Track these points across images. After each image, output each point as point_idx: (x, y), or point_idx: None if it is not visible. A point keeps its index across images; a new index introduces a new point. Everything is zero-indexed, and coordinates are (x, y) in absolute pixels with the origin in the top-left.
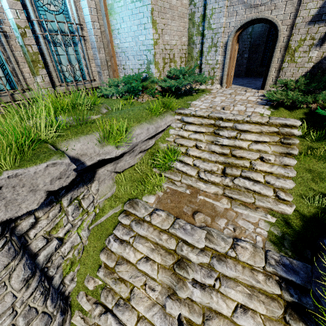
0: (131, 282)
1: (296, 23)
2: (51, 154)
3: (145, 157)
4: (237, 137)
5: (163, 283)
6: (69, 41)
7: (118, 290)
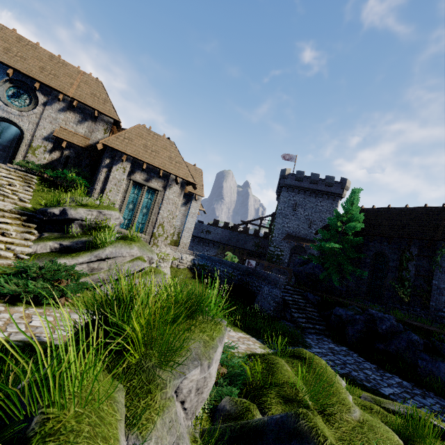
0: None
1: (36, 135)
2: None
3: None
4: None
5: None
6: None
7: None
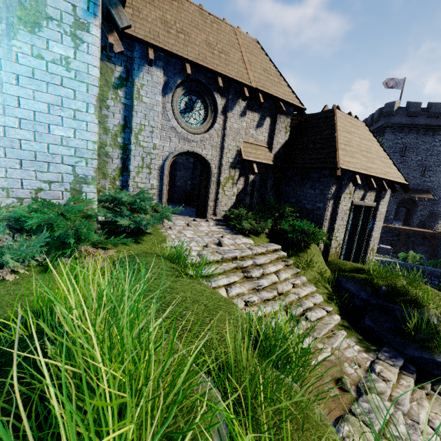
0: None
1: (222, 165)
2: None
3: None
4: (264, 273)
5: None
6: None
7: None
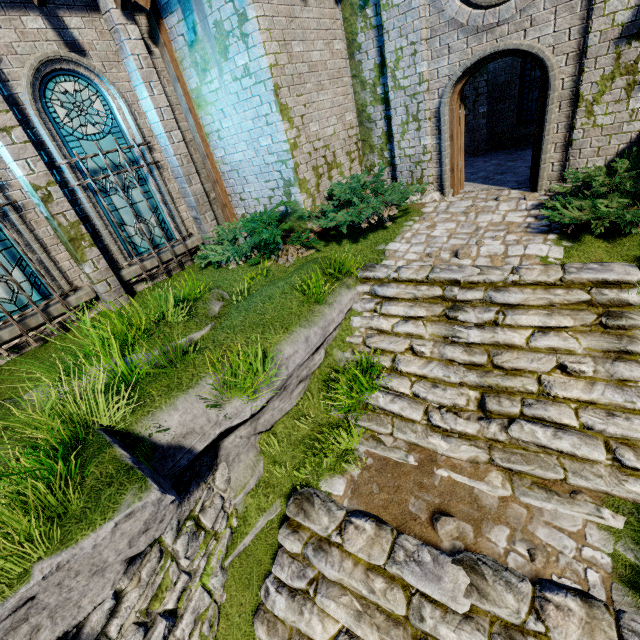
0: None
1: (587, 47)
2: (121, 487)
3: (311, 387)
4: (498, 322)
5: None
6: (131, 178)
7: None
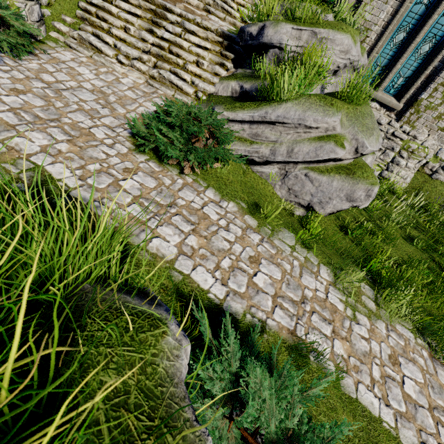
0: (112, 20)
1: None
2: None
3: None
4: None
5: (141, 28)
6: None
7: (99, 21)
